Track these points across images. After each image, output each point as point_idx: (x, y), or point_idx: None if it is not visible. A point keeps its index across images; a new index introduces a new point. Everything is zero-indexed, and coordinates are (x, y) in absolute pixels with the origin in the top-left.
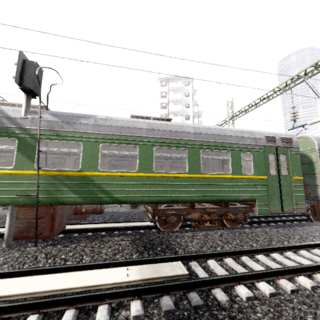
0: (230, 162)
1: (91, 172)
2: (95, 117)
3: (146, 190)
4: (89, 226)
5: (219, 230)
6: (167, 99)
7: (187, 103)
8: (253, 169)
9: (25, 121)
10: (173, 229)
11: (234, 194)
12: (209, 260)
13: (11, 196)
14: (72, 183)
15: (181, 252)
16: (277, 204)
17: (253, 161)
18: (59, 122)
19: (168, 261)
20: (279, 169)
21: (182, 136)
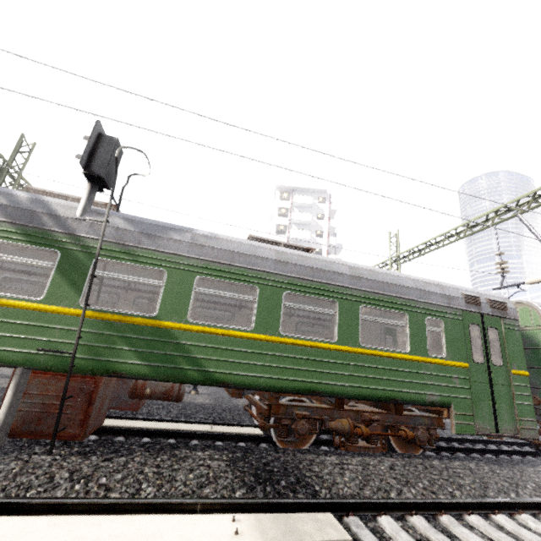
0: (407, 332)
1: (175, 323)
2: (194, 231)
3: (265, 365)
4: (145, 425)
5: (386, 458)
6: (289, 220)
7: (319, 230)
8: (446, 349)
9: (81, 225)
10: (300, 446)
11: (414, 389)
12: (382, 516)
13: (26, 350)
14: (139, 339)
15: (324, 494)
16: (487, 417)
17: (445, 334)
18: (136, 232)
19: (305, 510)
20: (488, 353)
21: (330, 278)
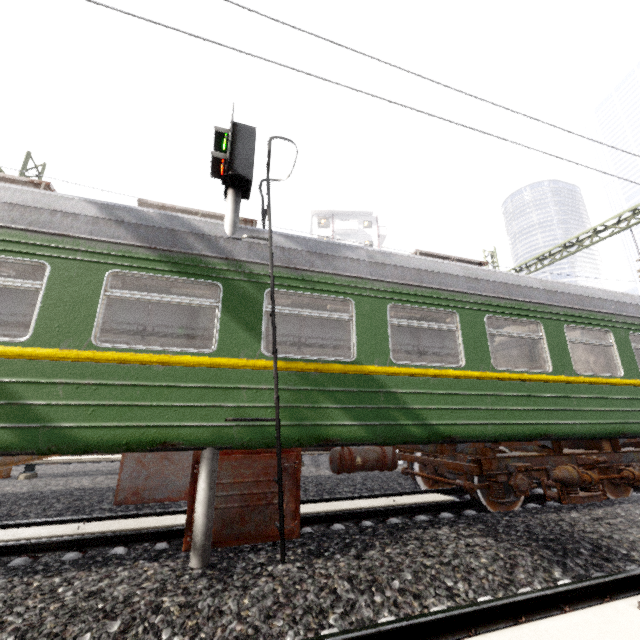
0: (615, 352)
1: (379, 366)
2: (364, 248)
3: (487, 409)
4: (317, 508)
5: (622, 505)
6: None
7: None
8: None
9: (237, 246)
10: (512, 507)
11: (638, 419)
12: None
13: (212, 423)
14: (343, 392)
15: (638, 557)
16: None
17: None
18: (304, 252)
19: None
20: None
21: (527, 295)
